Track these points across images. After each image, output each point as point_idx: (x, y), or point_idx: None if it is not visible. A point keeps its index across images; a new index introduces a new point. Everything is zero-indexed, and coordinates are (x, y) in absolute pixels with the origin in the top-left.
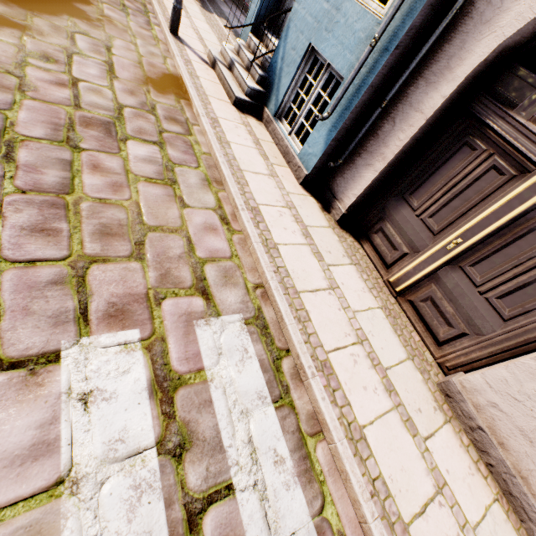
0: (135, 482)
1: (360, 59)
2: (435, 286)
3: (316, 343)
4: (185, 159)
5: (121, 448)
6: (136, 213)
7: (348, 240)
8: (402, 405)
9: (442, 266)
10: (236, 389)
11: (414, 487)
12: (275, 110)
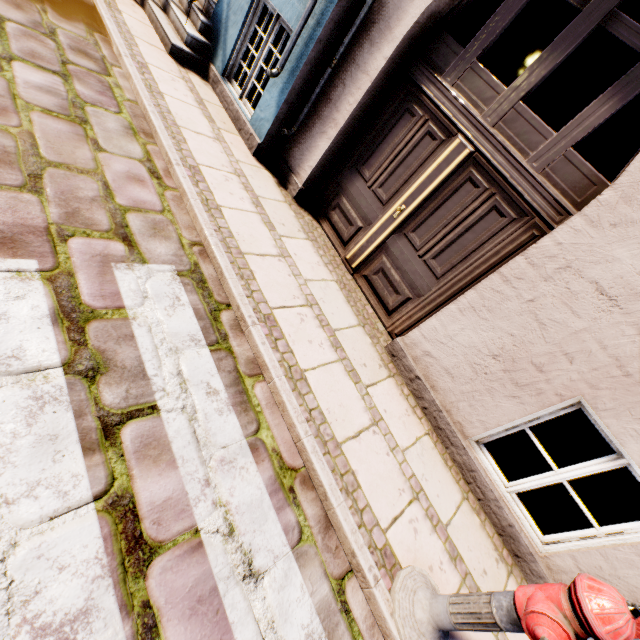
0: (35, 394)
1: (306, 8)
2: (385, 257)
3: (261, 299)
4: (101, 100)
5: (15, 364)
6: (29, 144)
7: (306, 218)
8: (348, 359)
9: (390, 235)
10: (165, 330)
11: (351, 418)
12: (223, 68)
